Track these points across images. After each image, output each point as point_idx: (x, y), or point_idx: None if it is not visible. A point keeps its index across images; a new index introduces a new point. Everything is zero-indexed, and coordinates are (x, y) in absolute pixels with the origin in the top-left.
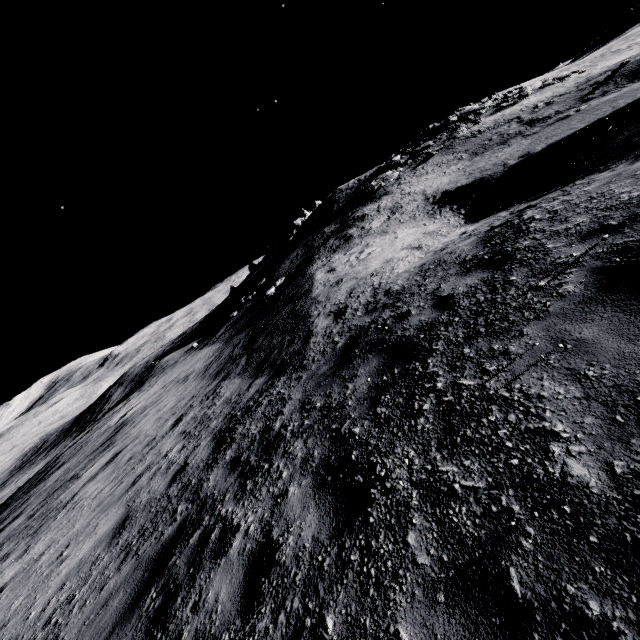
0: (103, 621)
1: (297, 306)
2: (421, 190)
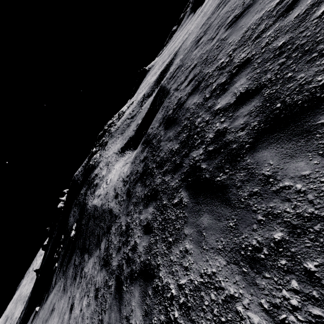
0: (113, 322)
1: (95, 216)
2: (112, 153)
